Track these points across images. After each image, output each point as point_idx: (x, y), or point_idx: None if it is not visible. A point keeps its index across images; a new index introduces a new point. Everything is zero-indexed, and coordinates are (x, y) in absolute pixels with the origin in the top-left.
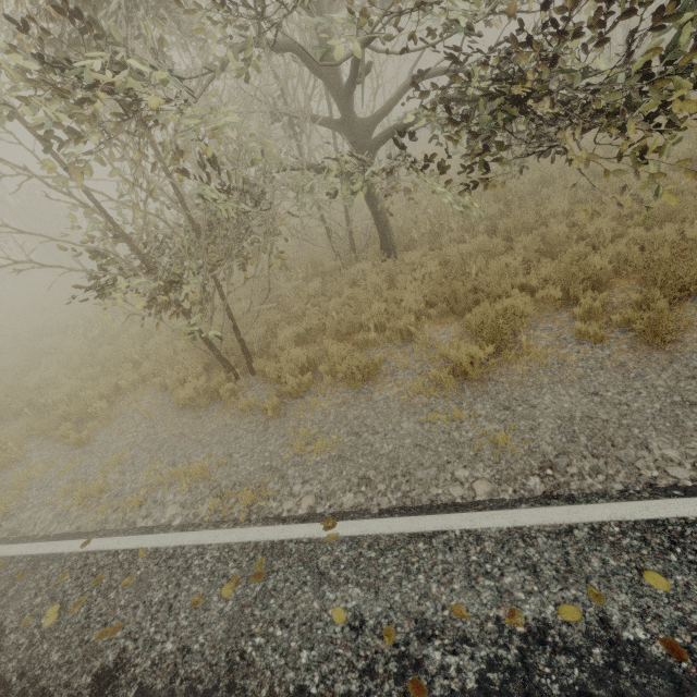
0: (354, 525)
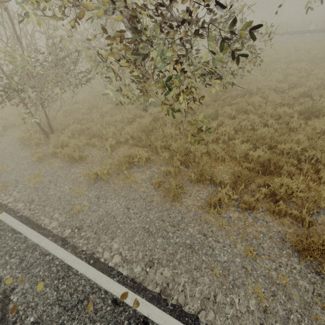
0: (6, 216)
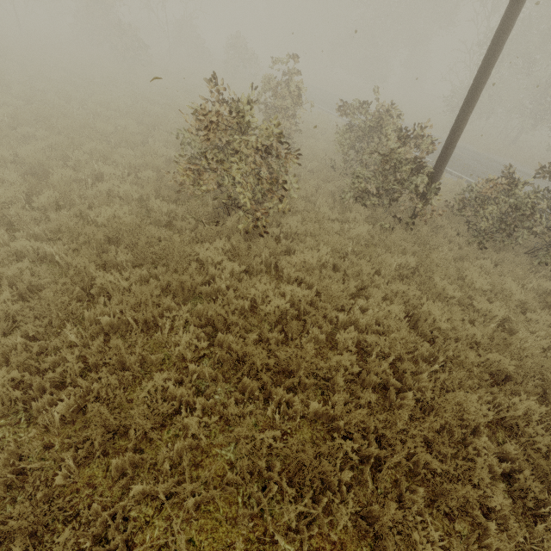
0: None
